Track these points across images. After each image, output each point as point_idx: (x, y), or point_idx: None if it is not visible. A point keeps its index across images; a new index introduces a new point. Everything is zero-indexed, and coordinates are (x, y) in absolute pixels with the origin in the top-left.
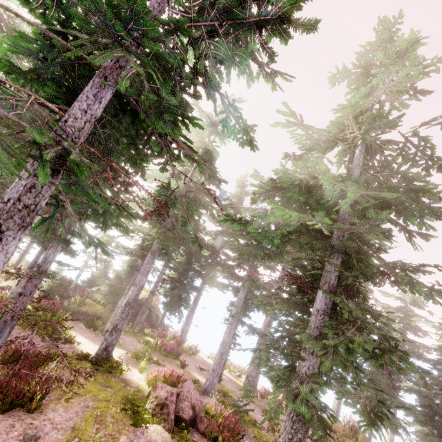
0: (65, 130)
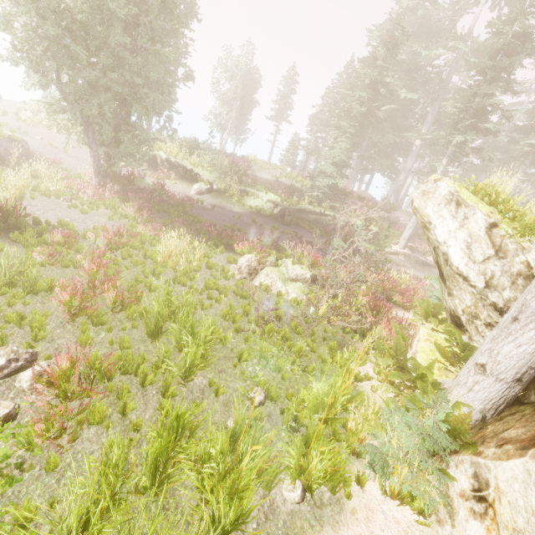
0: None
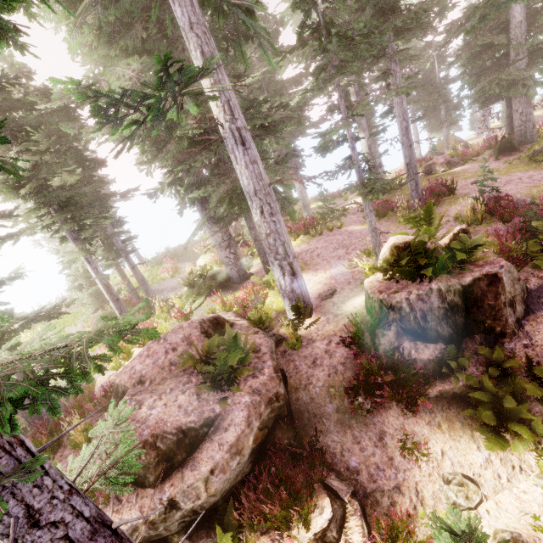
0: None
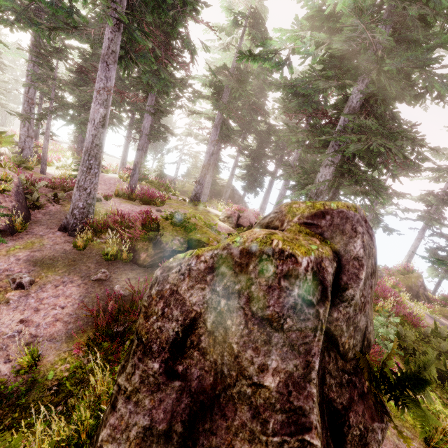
0: (115, 0)
